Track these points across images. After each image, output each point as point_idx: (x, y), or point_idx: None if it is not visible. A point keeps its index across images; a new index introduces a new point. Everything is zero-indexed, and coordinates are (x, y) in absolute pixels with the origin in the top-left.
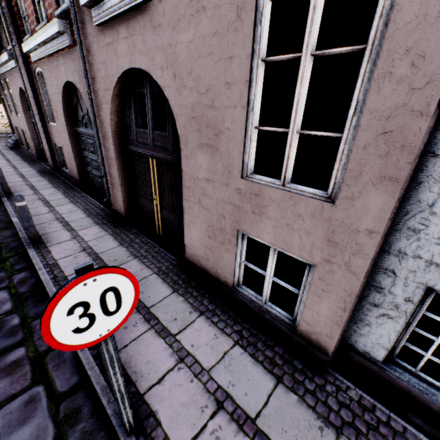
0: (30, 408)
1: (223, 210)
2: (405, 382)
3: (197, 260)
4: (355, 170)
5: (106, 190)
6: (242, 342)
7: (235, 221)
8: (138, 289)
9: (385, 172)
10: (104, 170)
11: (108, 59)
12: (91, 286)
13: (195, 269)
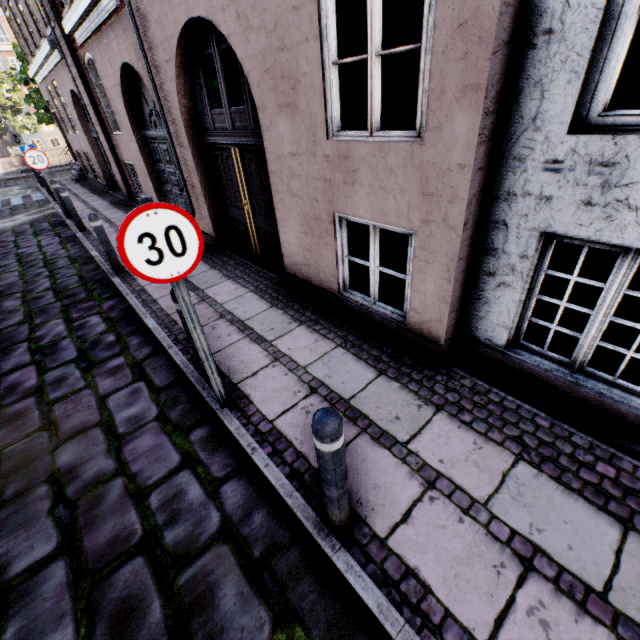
0: (135, 396)
1: (314, 191)
2: (529, 364)
3: (298, 270)
4: (437, 88)
5: (190, 206)
6: (345, 344)
7: (329, 202)
8: (201, 237)
9: (467, 81)
10: (183, 178)
11: (163, 14)
12: (154, 219)
13: (297, 282)
